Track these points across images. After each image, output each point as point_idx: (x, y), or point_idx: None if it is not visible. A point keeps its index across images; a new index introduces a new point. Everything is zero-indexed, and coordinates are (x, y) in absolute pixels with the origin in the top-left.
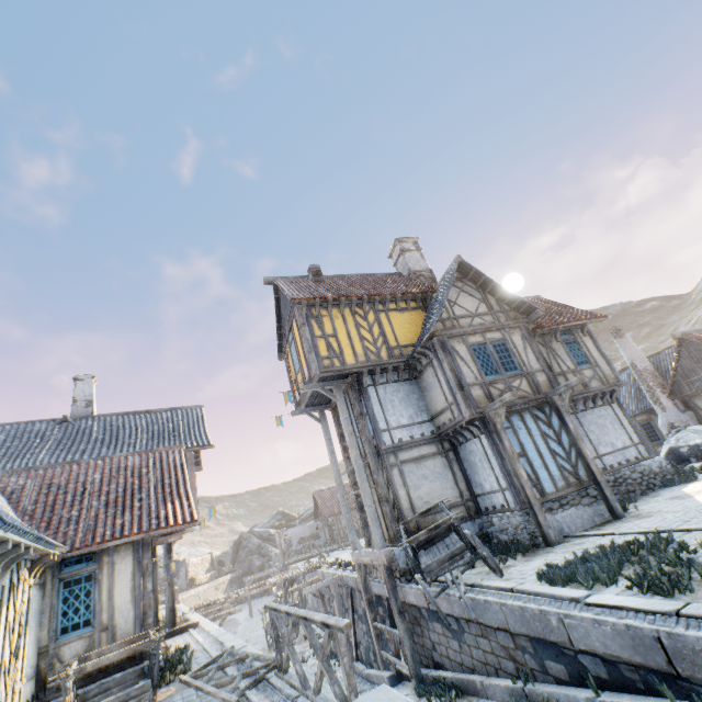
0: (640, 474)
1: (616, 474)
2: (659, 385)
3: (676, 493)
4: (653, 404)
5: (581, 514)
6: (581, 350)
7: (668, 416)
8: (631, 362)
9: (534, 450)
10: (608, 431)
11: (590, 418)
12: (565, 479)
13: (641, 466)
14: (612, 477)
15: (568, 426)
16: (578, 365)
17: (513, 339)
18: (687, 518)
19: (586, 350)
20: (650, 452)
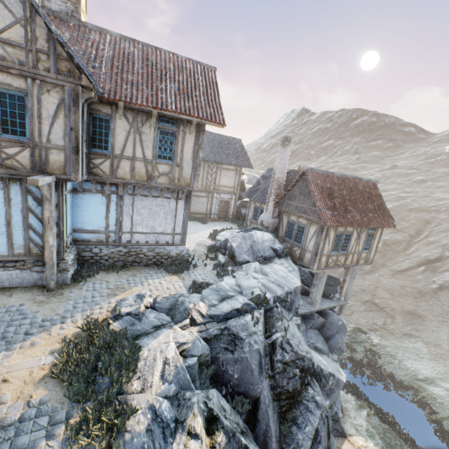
0: (156, 254)
1: (134, 249)
2: (276, 195)
3: (138, 282)
4: (265, 203)
5: (25, 277)
6: (175, 146)
7: (265, 215)
8: (275, 169)
9: (4, 218)
10: (157, 218)
11: (148, 204)
12: (26, 250)
13: (162, 249)
14: (127, 250)
15: (43, 213)
16: (158, 158)
17: (44, 99)
18: (6, 335)
19: (180, 147)
20: (183, 242)
